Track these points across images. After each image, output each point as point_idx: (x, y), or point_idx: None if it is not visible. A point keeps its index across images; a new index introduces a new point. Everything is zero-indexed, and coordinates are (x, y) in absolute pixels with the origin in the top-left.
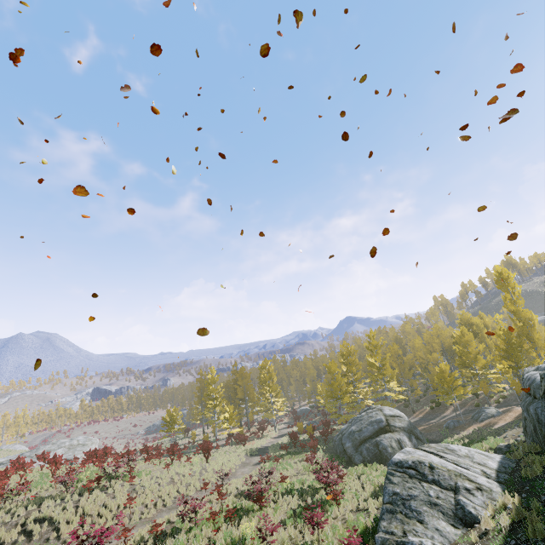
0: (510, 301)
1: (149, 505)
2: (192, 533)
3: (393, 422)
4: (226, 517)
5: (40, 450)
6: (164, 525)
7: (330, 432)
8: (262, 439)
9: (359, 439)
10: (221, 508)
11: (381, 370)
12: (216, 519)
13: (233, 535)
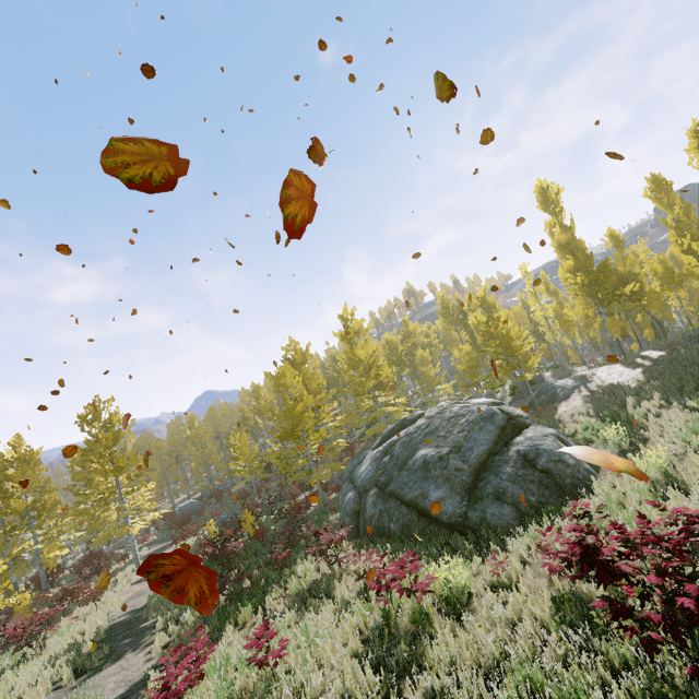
0: (561, 227)
1: None
2: None
3: (513, 411)
4: None
5: None
6: None
7: (298, 510)
8: (104, 599)
9: (470, 468)
10: None
11: (367, 375)
12: None
13: None
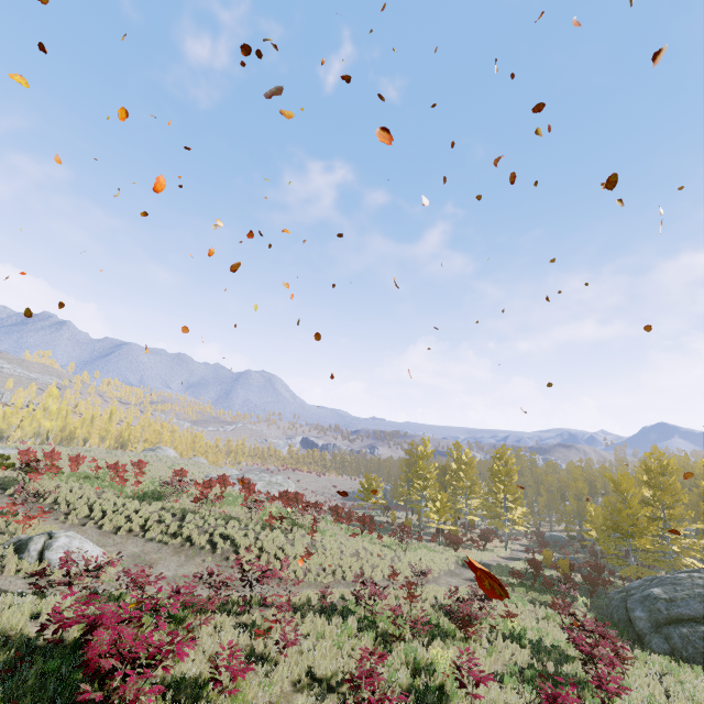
0: None
1: (327, 569)
2: (365, 624)
3: None
4: (413, 626)
5: (245, 476)
6: (336, 599)
7: (602, 583)
8: (483, 553)
9: (667, 614)
10: (409, 613)
11: None
12: (400, 622)
13: (418, 654)
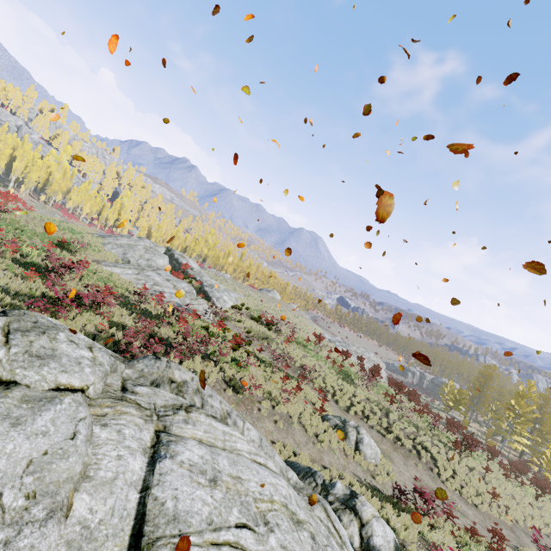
0: None
1: (501, 508)
2: None
3: None
4: None
5: (351, 347)
6: None
7: None
8: None
9: None
10: None
11: None
12: None
13: None
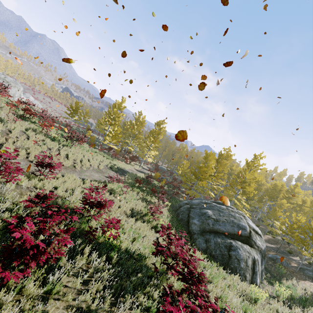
0: None
1: None
2: None
3: (255, 238)
4: None
5: None
6: None
7: (176, 193)
8: (128, 165)
9: (211, 227)
10: None
11: (242, 184)
12: None
13: None
